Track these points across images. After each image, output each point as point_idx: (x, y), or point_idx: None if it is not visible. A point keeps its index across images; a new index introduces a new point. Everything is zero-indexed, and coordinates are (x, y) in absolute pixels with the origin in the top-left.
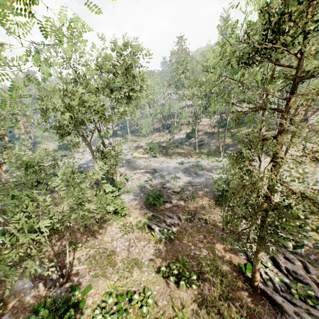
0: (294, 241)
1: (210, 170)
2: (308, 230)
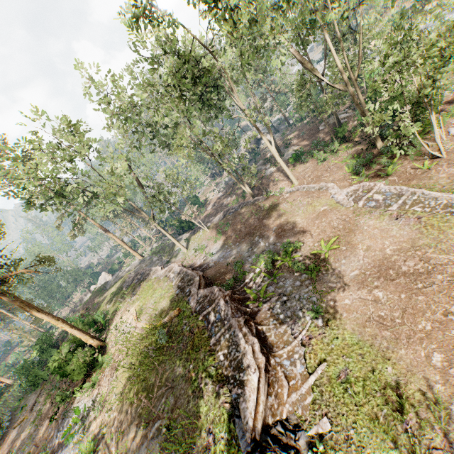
0: None
1: None
2: None
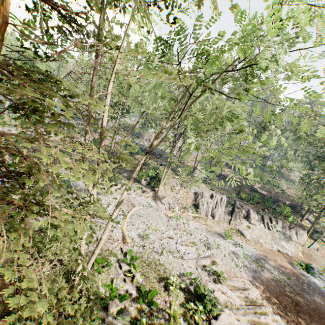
0: (105, 323)
1: (79, 191)
2: (135, 298)
